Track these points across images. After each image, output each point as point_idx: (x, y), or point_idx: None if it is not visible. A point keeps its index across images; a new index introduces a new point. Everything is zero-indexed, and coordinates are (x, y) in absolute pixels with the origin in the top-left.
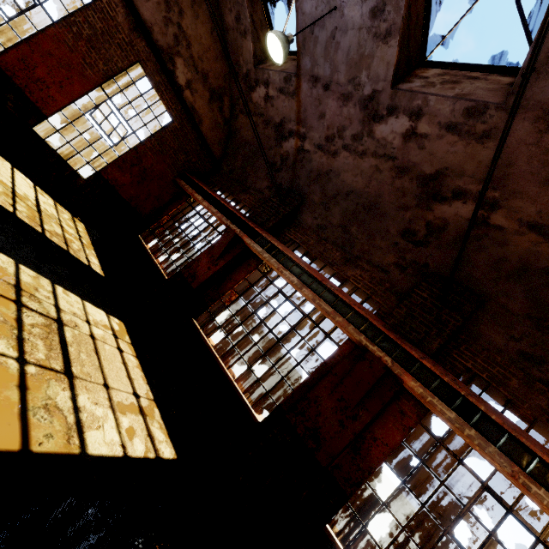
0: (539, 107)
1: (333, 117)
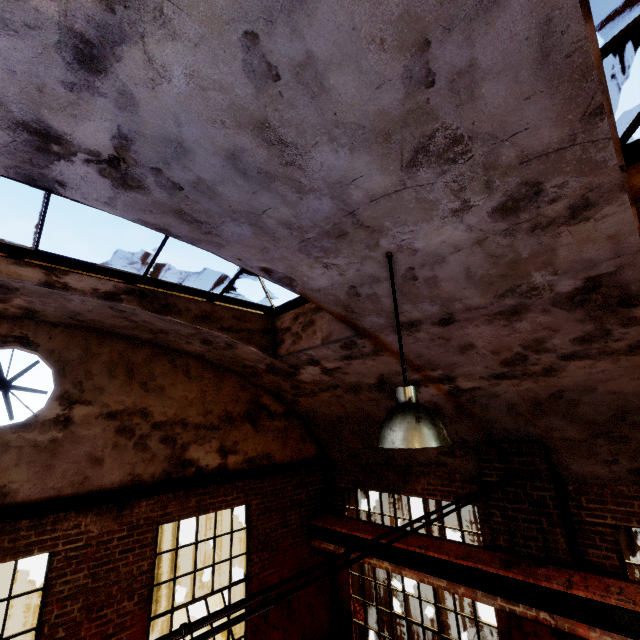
0: None
1: (496, 341)
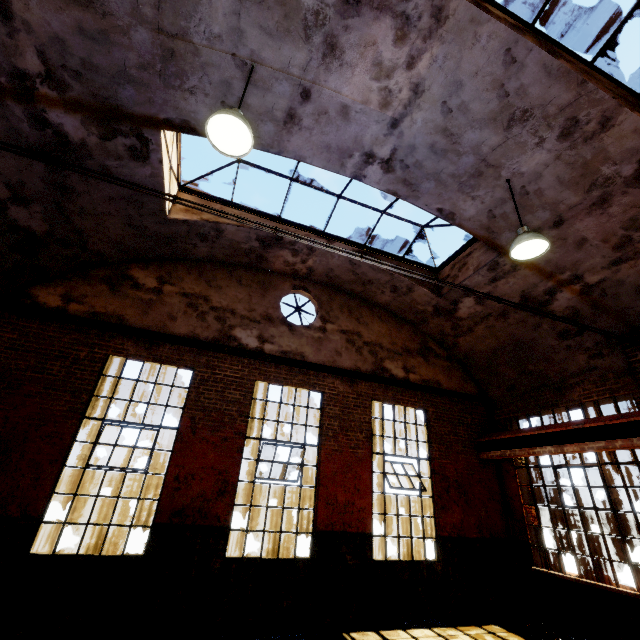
0: None
1: (601, 229)
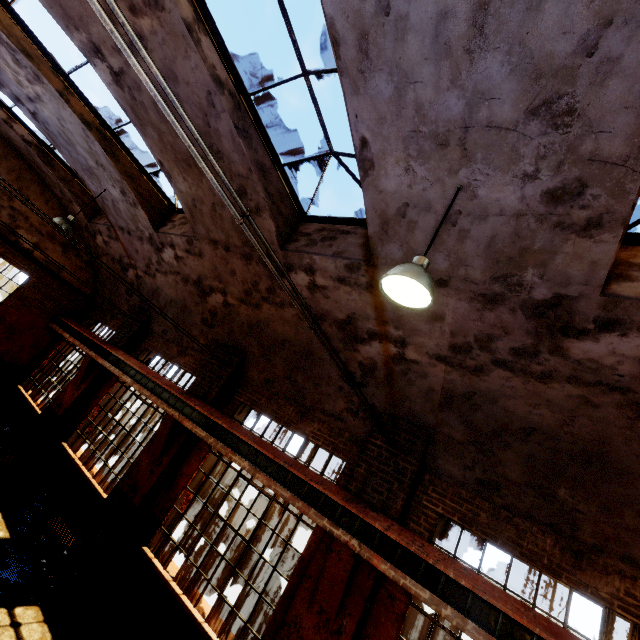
0: (206, 238)
1: (142, 252)
